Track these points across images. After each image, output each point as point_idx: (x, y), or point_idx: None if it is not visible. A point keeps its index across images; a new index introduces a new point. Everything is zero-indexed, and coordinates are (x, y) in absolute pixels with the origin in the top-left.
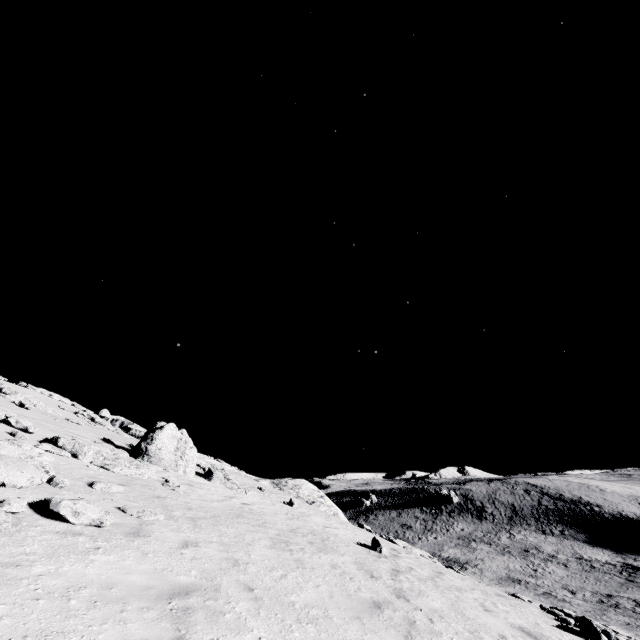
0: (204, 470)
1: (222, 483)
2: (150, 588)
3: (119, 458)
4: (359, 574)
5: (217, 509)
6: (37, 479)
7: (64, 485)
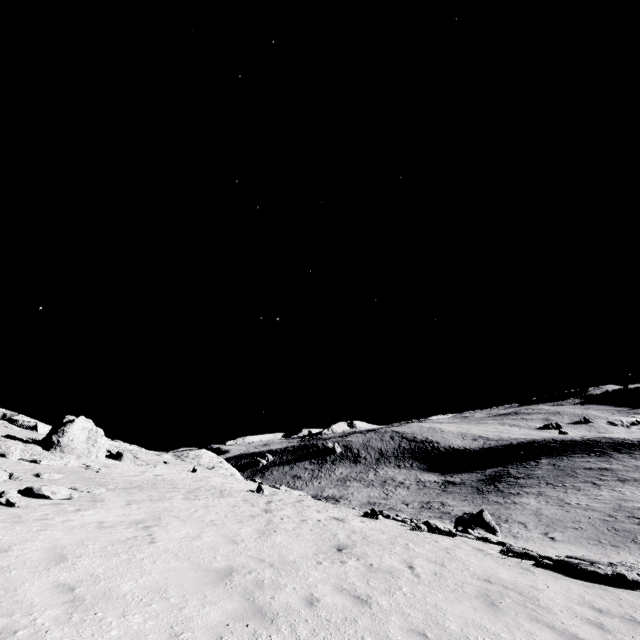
0: (110, 452)
1: (132, 462)
2: (123, 522)
3: (43, 453)
4: (245, 505)
5: (138, 481)
6: (4, 476)
7: (23, 478)
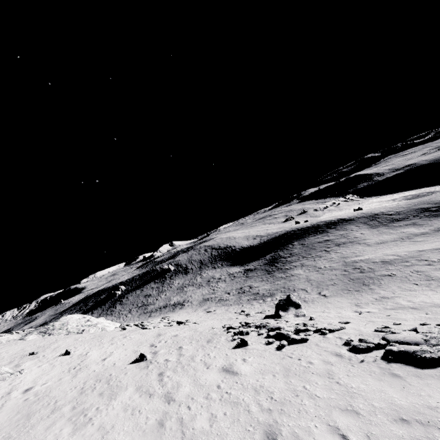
0: None
1: None
2: None
3: None
4: (142, 401)
5: (2, 427)
6: None
7: None
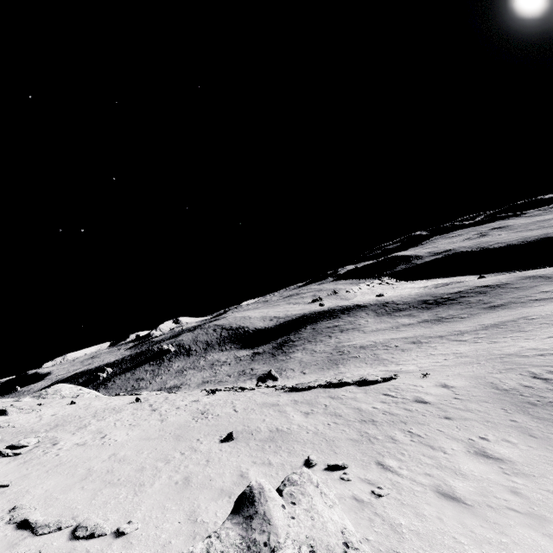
0: None
1: (18, 413)
2: (87, 440)
3: None
4: (139, 412)
5: (50, 423)
6: None
7: None
